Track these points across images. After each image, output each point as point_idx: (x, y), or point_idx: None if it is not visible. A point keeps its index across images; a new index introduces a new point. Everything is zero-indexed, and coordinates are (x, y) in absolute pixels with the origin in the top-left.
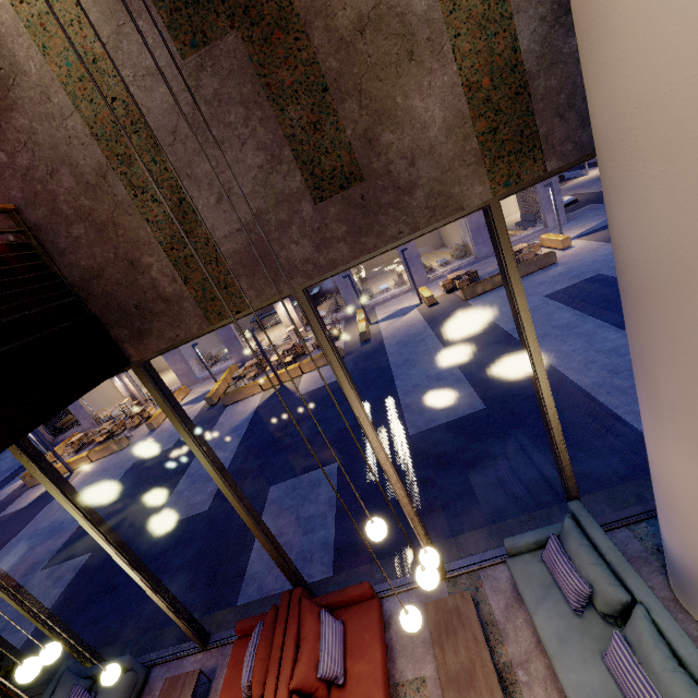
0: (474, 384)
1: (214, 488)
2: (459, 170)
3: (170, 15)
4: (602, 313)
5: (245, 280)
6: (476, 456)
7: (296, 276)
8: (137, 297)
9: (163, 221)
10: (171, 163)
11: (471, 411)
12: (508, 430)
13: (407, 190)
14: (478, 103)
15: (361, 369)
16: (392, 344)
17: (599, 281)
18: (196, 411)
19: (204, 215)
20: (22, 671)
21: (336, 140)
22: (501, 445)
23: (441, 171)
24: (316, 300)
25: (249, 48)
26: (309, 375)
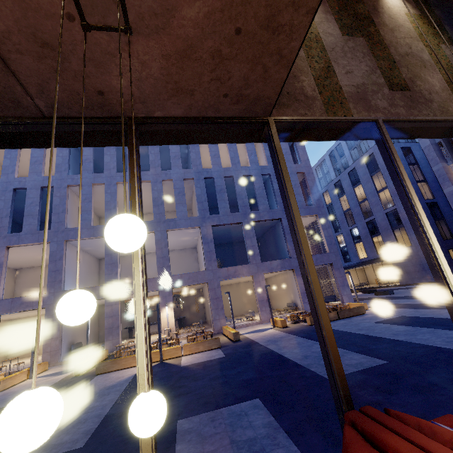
0: (363, 352)
1: (90, 427)
2: (449, 103)
3: (341, 27)
4: (427, 326)
5: (352, 104)
6: (414, 384)
7: (378, 112)
8: (290, 89)
9: (317, 69)
10: (328, 55)
11: (377, 364)
12: (427, 370)
13: (429, 101)
14: (451, 87)
15: (243, 351)
16: (263, 341)
17: (406, 317)
18: (57, 379)
19: (338, 75)
20: (131, 214)
21: (398, 76)
22: (431, 377)
23: (442, 101)
24: (181, 323)
25: (367, 43)
26: (189, 356)
